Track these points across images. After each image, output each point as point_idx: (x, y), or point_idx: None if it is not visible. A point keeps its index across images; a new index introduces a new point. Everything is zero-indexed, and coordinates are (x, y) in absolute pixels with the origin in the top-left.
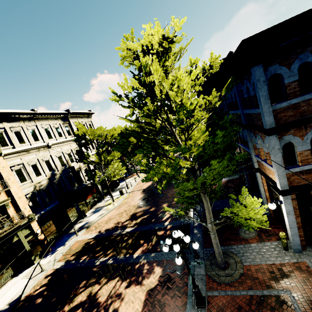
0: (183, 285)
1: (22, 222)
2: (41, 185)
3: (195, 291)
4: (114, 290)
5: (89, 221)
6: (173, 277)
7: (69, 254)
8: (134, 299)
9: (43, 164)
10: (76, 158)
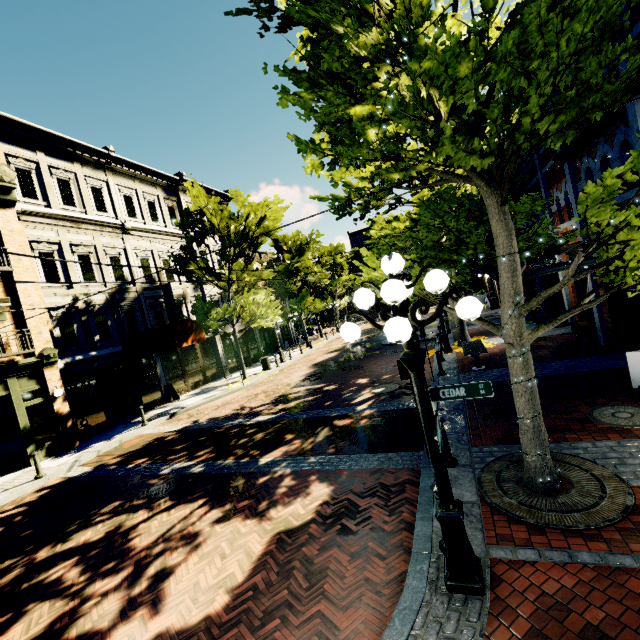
0: (397, 528)
1: (21, 351)
2: (90, 301)
3: (446, 514)
4: (182, 524)
5: (181, 406)
6: (366, 507)
7: (113, 454)
8: (230, 550)
9: (105, 261)
10: (175, 256)
